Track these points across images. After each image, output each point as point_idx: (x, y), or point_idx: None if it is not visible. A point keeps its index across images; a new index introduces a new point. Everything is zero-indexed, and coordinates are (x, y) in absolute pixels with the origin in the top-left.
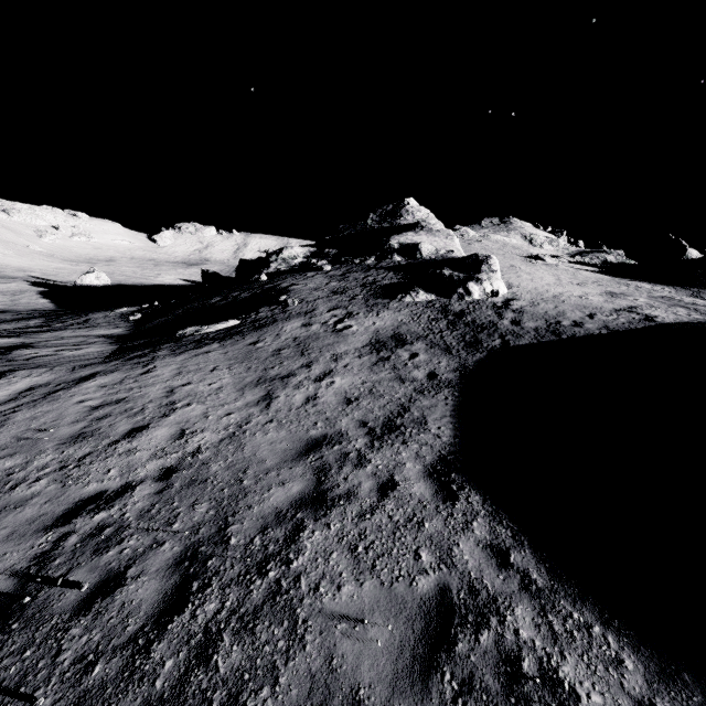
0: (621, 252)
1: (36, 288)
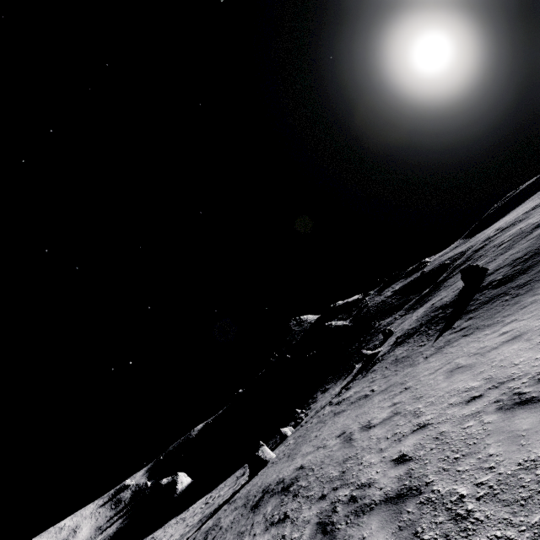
0: None
1: None
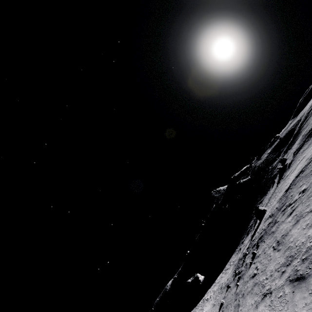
0: None
1: None
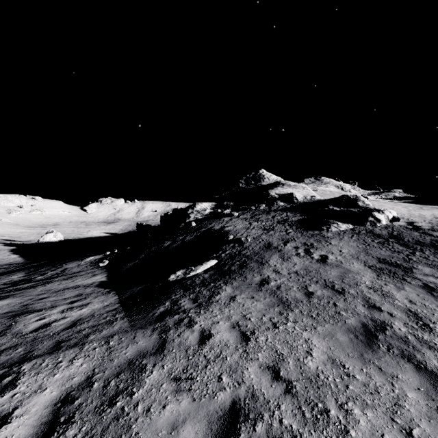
0: (401, 190)
1: (8, 247)
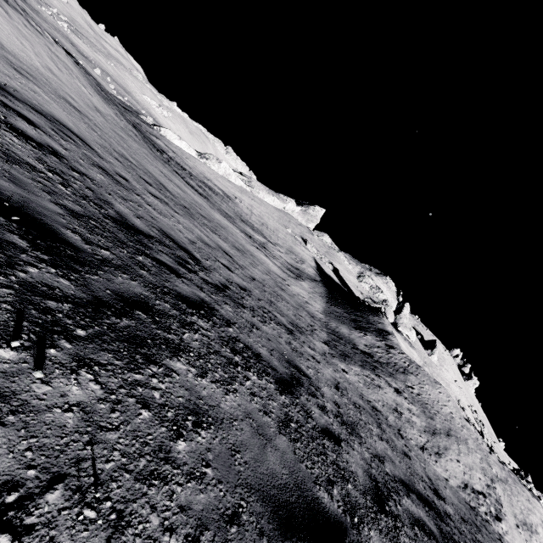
0: None
1: None
